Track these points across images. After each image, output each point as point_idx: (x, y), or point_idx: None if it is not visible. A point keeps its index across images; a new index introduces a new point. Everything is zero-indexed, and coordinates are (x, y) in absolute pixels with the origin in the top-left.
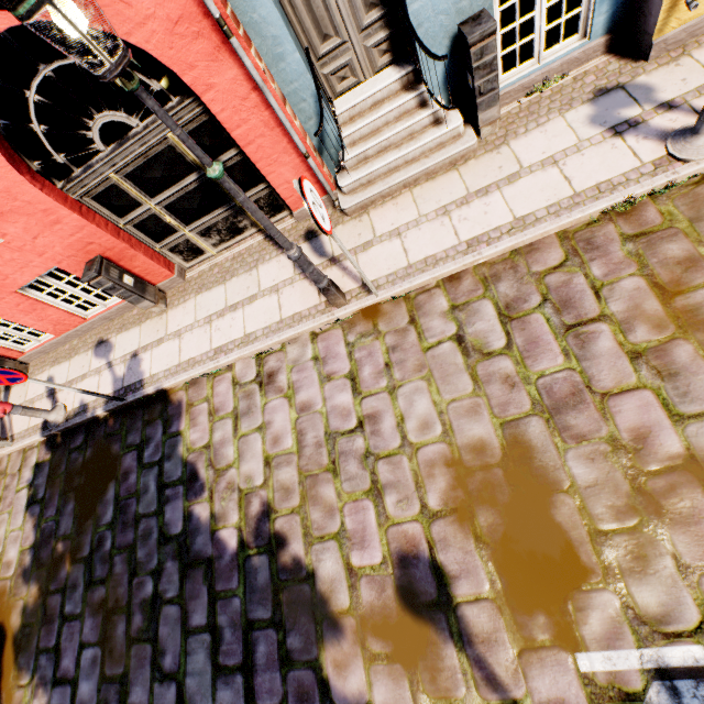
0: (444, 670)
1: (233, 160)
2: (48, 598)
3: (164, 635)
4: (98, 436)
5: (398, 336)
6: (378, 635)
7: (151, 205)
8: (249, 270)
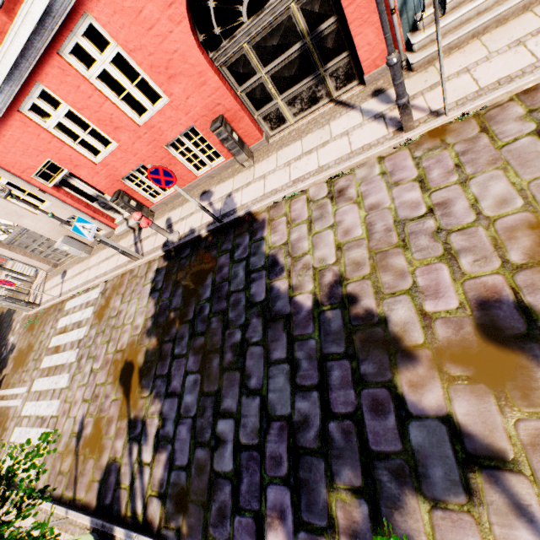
0: (539, 389)
1: (330, 28)
2: (163, 345)
3: (250, 365)
4: (200, 248)
5: (468, 143)
6: (457, 362)
7: (262, 74)
8: (321, 127)
